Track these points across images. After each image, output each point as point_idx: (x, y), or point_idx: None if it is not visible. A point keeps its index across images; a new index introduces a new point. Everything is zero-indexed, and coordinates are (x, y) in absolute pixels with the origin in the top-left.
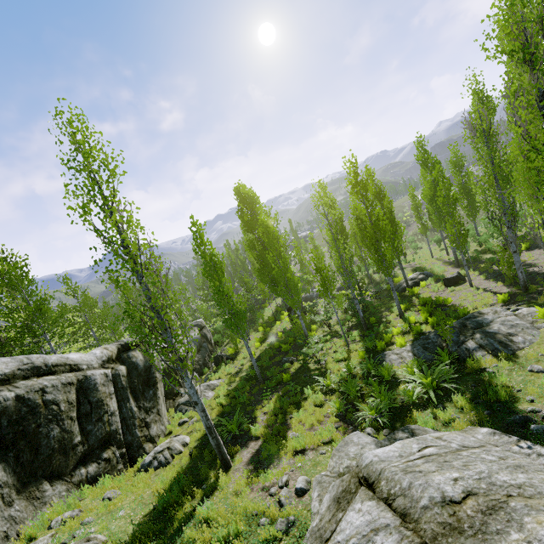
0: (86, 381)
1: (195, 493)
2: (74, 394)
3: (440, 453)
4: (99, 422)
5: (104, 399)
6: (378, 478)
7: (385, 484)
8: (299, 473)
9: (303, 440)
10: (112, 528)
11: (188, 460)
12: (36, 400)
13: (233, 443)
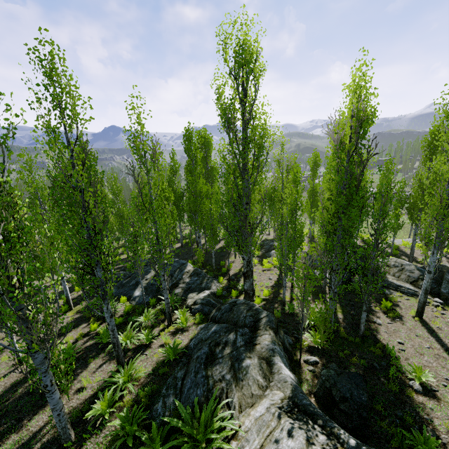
0: None
1: None
2: None
3: None
4: None
5: None
6: None
7: None
8: None
9: None
10: None
11: None
12: None
13: None
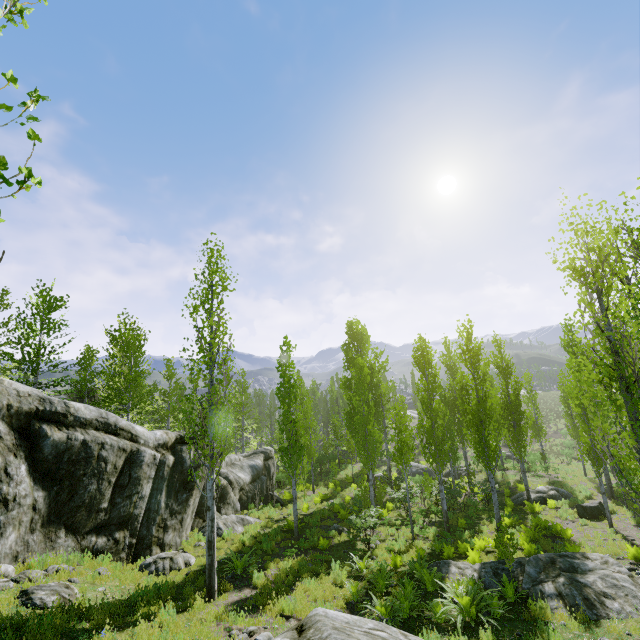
0: (137, 454)
1: (168, 603)
2: (122, 461)
3: (387, 639)
4: (128, 499)
5: (143, 479)
6: (311, 626)
7: (312, 631)
8: (270, 632)
9: (294, 605)
10: (88, 594)
11: (182, 579)
12: (94, 451)
13: (230, 581)
